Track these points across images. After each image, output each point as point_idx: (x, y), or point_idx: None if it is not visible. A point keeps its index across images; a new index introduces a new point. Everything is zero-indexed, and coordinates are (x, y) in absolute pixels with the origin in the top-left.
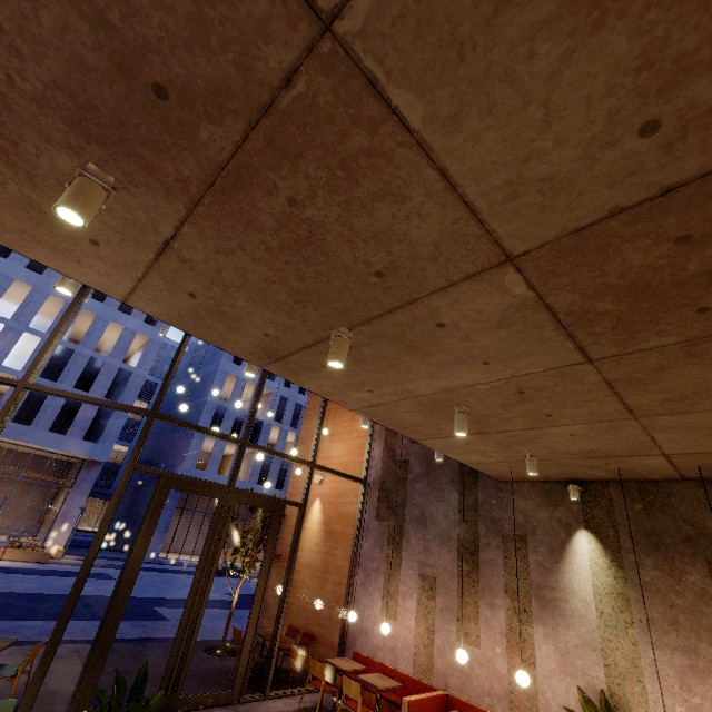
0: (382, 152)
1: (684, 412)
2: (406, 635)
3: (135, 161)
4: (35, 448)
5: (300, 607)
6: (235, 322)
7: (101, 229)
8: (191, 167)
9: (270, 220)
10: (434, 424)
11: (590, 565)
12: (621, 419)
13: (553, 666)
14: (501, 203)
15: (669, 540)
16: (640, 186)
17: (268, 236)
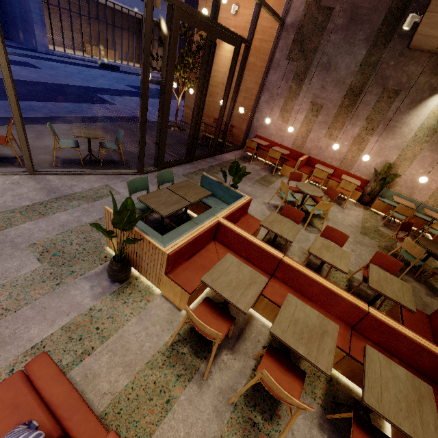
0: None
1: None
2: (292, 131)
3: None
4: None
5: (217, 109)
6: None
7: None
8: None
9: None
10: None
11: (429, 114)
12: None
13: (372, 153)
14: None
15: None
16: None
17: None
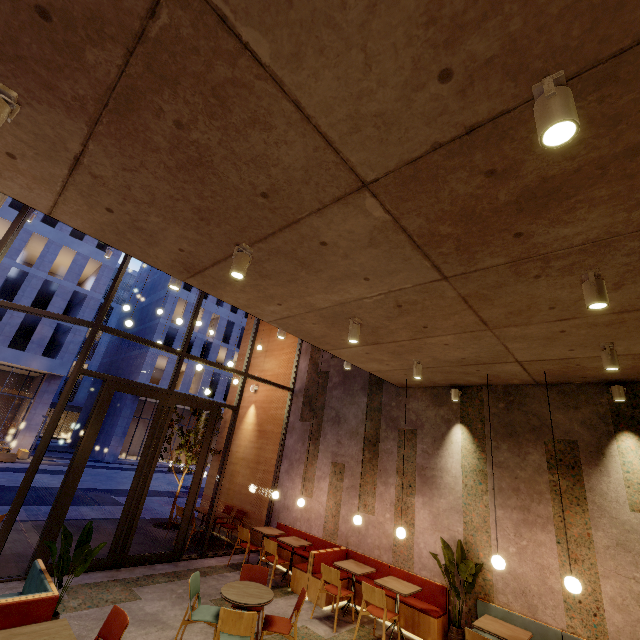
0: (244, 83)
1: (524, 324)
2: (319, 509)
3: (33, 79)
4: None
5: (236, 492)
6: (152, 237)
7: (15, 143)
8: (85, 87)
9: (164, 141)
10: (337, 335)
11: (461, 450)
12: (480, 331)
13: (427, 525)
14: (348, 134)
15: (520, 429)
16: (449, 125)
17: (165, 156)
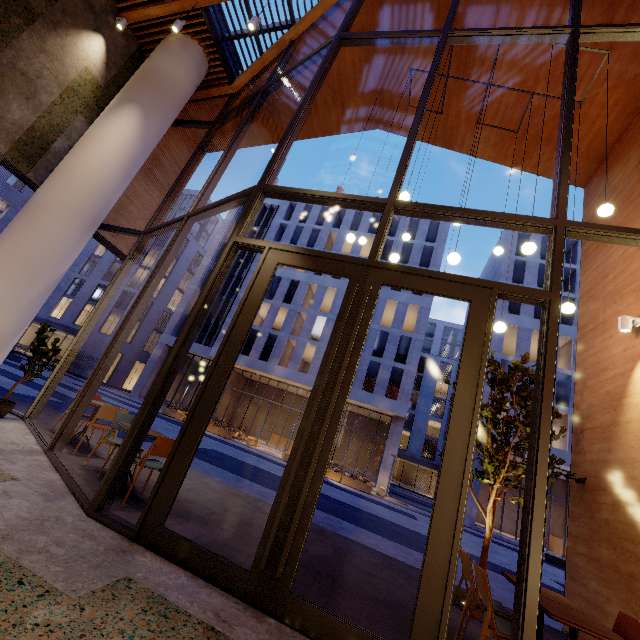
0: None
1: None
2: None
3: None
4: (358, 406)
5: None
6: None
7: None
8: None
9: None
10: None
11: None
12: None
13: None
14: None
15: None
16: None
17: None
